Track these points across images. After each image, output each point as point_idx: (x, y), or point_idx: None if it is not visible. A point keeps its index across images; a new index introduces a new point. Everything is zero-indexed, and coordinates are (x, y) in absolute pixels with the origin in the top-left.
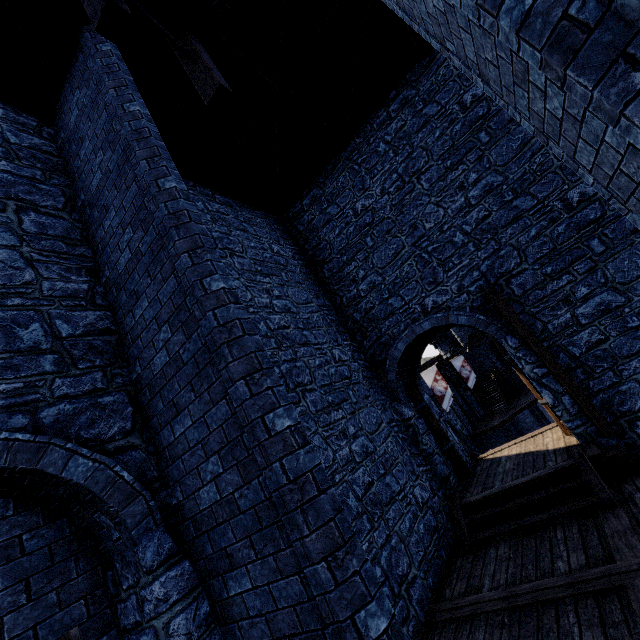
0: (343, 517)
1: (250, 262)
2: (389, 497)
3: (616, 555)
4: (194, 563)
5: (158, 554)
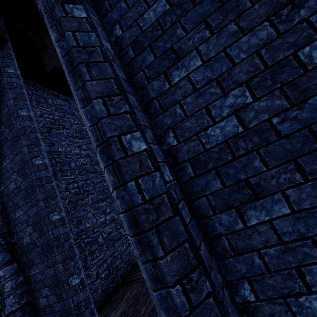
0: (72, 249)
1: (73, 132)
2: (119, 237)
3: None
4: (19, 264)
5: (3, 261)
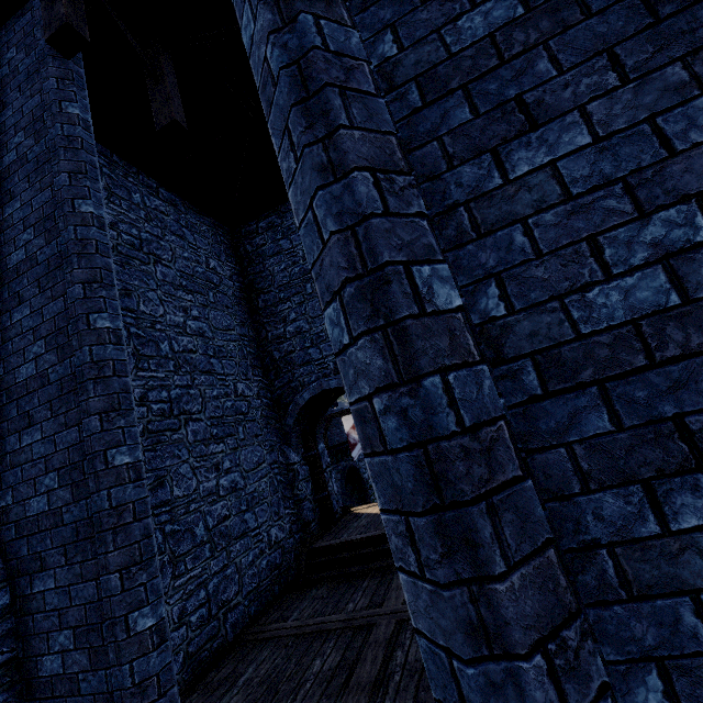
0: (150, 542)
1: (176, 274)
2: (242, 532)
3: (386, 602)
4: (7, 562)
5: None
